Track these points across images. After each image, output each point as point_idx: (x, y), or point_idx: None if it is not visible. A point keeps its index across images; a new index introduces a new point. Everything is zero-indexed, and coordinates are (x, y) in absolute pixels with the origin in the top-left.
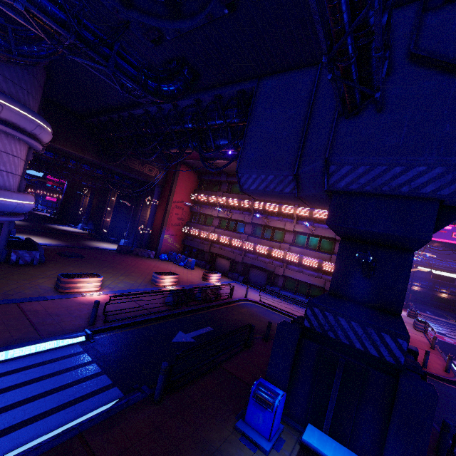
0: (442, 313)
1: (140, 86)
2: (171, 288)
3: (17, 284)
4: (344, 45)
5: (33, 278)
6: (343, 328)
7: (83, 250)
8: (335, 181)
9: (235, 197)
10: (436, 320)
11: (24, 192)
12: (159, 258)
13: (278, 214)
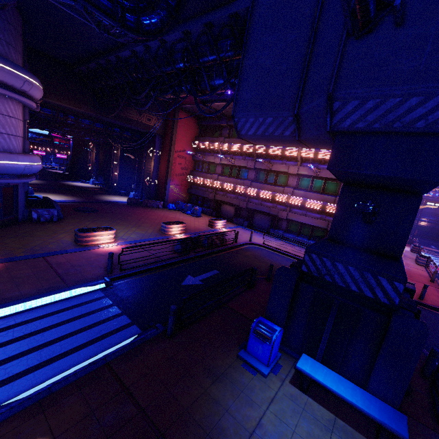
0: None
1: (117, 22)
2: (179, 236)
3: (41, 240)
4: None
5: (54, 233)
6: (340, 273)
7: (96, 204)
8: (340, 120)
9: (237, 142)
10: None
11: (30, 153)
12: (168, 208)
13: (282, 157)
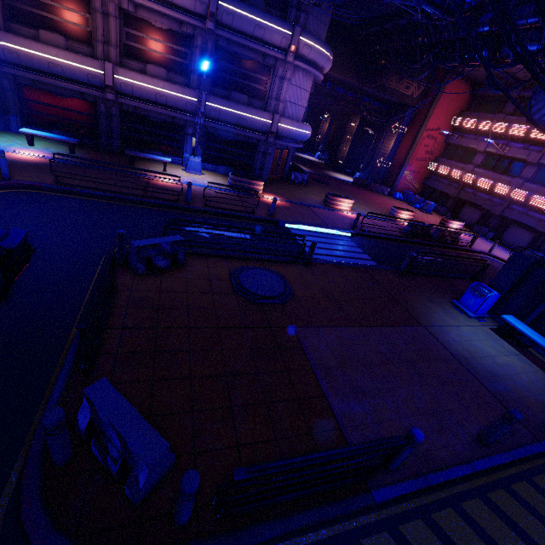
0: None
1: (442, 11)
2: (406, 223)
3: (302, 196)
4: None
5: (307, 193)
6: None
7: (326, 178)
8: None
9: (523, 123)
10: None
11: (303, 122)
12: (393, 197)
13: None
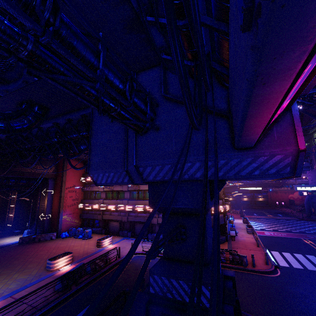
0: (262, 211)
1: None
2: (65, 268)
3: None
4: (105, 105)
5: None
6: (176, 288)
7: None
8: (146, 176)
9: None
10: (259, 219)
11: None
12: (61, 237)
13: None
